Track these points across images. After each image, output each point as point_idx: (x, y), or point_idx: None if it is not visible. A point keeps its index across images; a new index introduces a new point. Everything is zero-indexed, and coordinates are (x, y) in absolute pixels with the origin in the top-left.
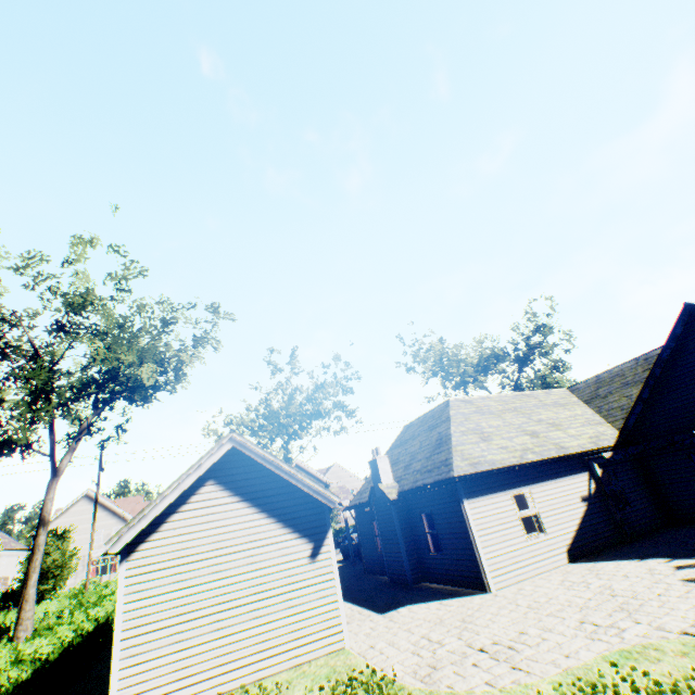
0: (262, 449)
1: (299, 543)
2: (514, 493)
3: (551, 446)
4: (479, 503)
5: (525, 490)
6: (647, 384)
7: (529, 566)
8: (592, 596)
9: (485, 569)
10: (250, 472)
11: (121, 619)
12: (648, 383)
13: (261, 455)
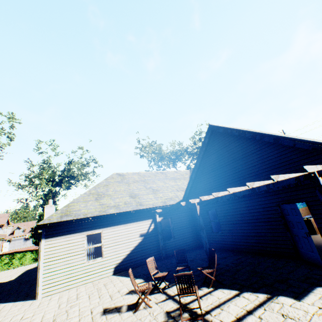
0: None
1: None
2: (88, 233)
3: (134, 204)
4: (56, 241)
5: (98, 231)
6: (194, 171)
7: (80, 279)
8: (46, 319)
9: (40, 284)
10: None
11: None
12: (194, 170)
13: None
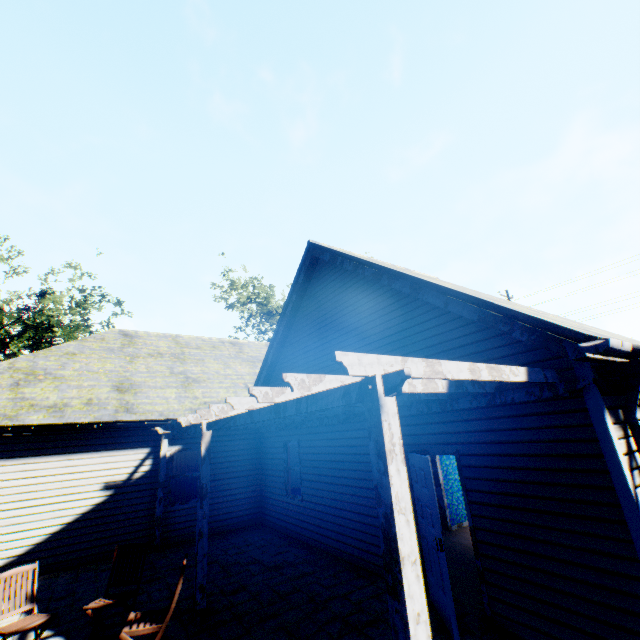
0: None
1: None
2: None
3: (112, 407)
4: None
5: None
6: (273, 346)
7: None
8: None
9: None
10: None
11: None
12: (274, 345)
13: None
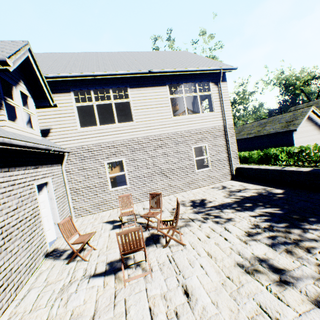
0: (318, 110)
1: (319, 132)
2: None
3: None
4: None
5: None
6: None
7: None
8: None
9: None
10: (310, 116)
11: (294, 143)
12: None
13: (317, 112)
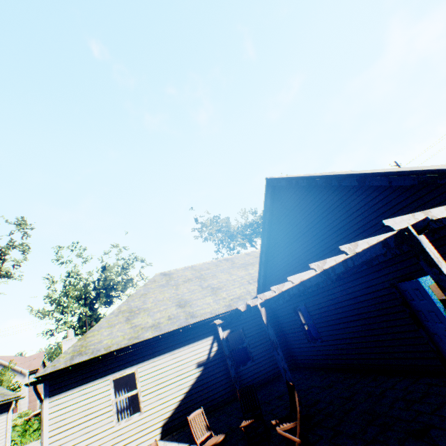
0: None
1: None
2: (115, 377)
3: (182, 317)
4: (66, 398)
5: (130, 370)
6: (263, 250)
7: None
8: None
9: None
10: None
11: None
12: (263, 249)
13: None
